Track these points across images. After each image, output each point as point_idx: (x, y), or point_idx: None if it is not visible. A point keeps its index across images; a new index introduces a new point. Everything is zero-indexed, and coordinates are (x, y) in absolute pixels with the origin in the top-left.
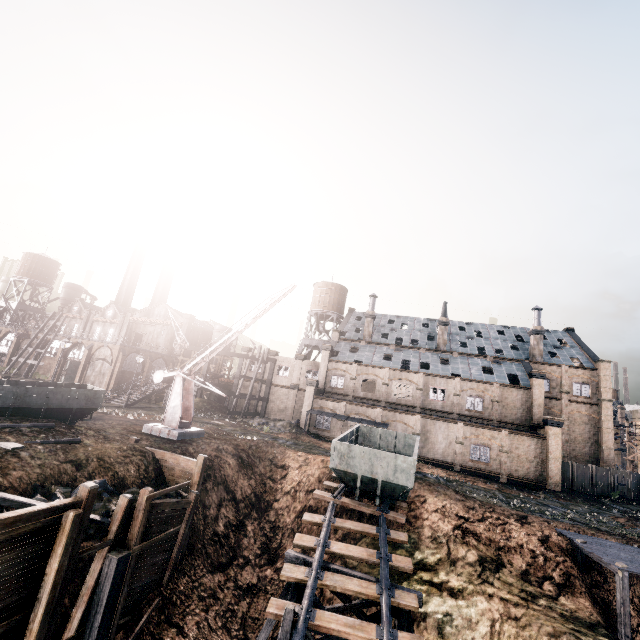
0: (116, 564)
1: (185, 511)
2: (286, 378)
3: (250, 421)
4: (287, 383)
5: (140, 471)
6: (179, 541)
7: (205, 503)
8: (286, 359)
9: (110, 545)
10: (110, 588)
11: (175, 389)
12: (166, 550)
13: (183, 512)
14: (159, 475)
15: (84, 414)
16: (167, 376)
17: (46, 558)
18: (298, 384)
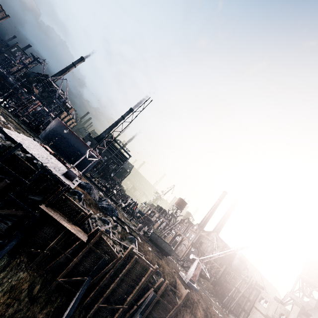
0: (152, 295)
1: (175, 305)
2: (264, 308)
3: (230, 315)
4: (264, 312)
5: (170, 280)
6: (169, 315)
7: (184, 315)
8: (267, 295)
9: (154, 288)
10: (149, 300)
11: (194, 264)
12: (165, 313)
13: (174, 305)
14: (174, 287)
15: (167, 254)
16: (194, 257)
17: (143, 276)
18: (271, 317)
